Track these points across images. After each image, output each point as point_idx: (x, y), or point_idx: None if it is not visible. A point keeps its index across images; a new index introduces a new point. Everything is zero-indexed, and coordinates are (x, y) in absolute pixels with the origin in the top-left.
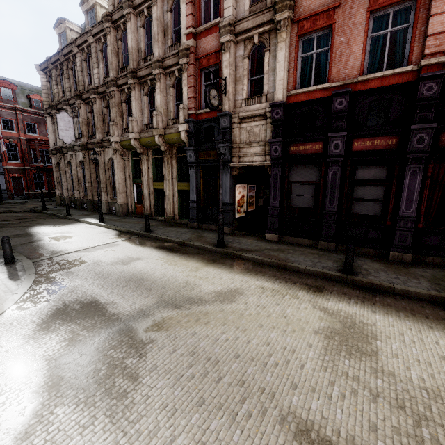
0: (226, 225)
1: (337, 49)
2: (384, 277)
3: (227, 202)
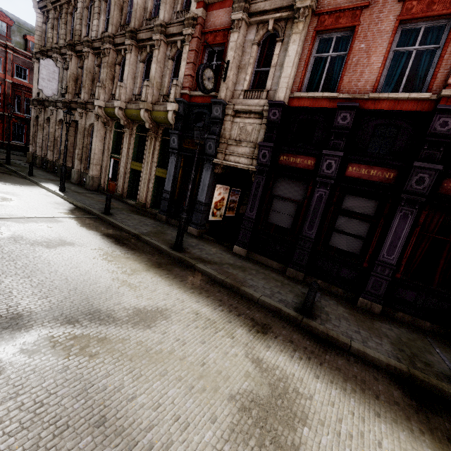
0: (195, 226)
1: (355, 55)
2: (344, 329)
3: (202, 201)
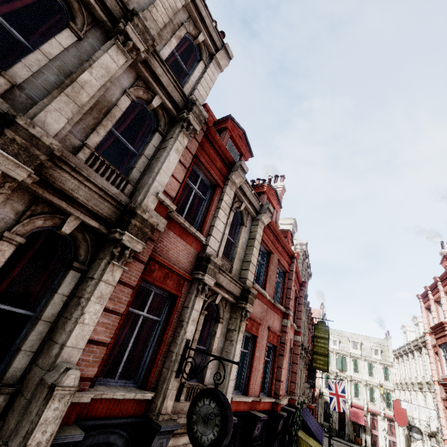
0: None
1: (255, 360)
2: None
3: None
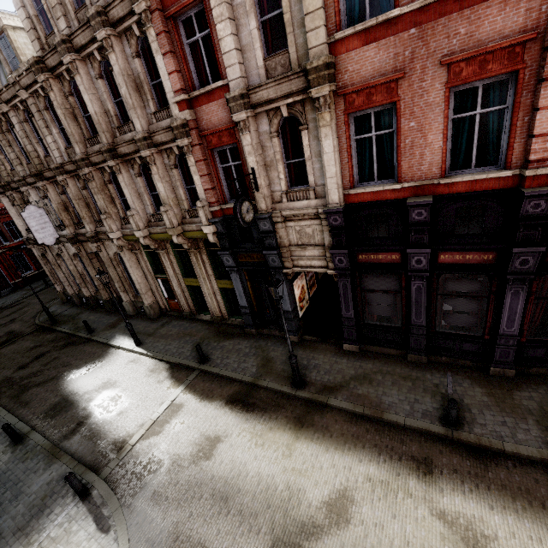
0: (292, 334)
1: (406, 137)
2: (491, 425)
3: (288, 310)
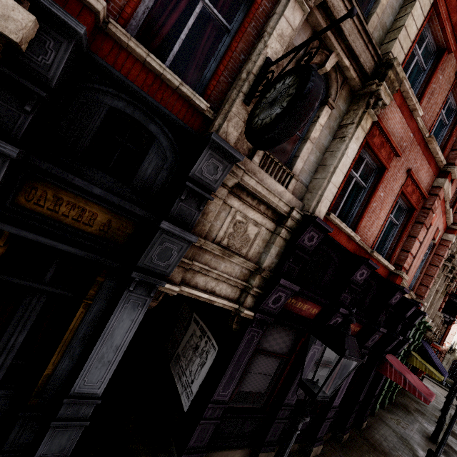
0: None
1: (376, 200)
2: None
3: (94, 393)
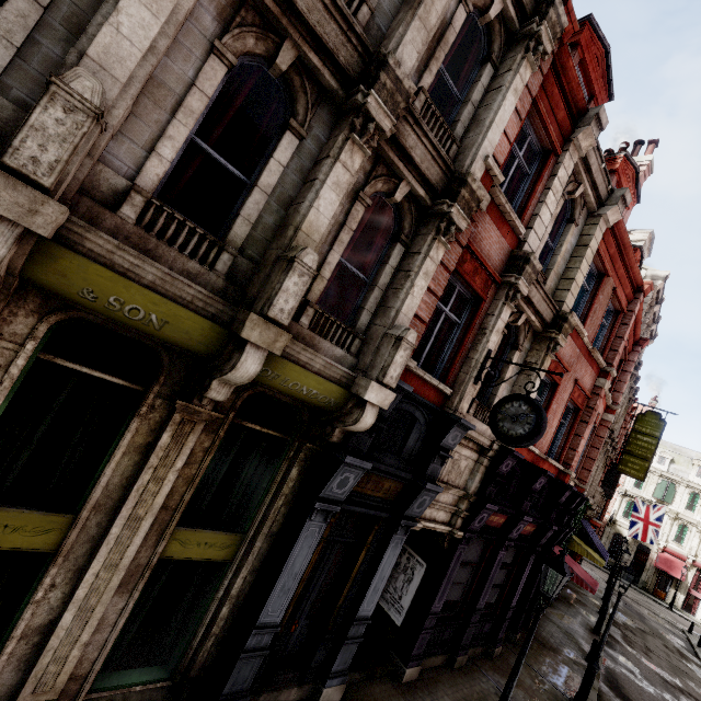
0: (341, 680)
1: (550, 413)
2: None
3: (368, 615)
